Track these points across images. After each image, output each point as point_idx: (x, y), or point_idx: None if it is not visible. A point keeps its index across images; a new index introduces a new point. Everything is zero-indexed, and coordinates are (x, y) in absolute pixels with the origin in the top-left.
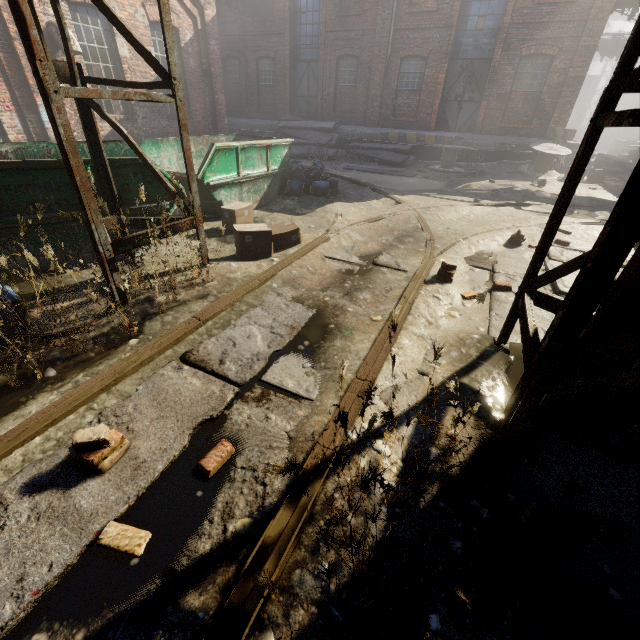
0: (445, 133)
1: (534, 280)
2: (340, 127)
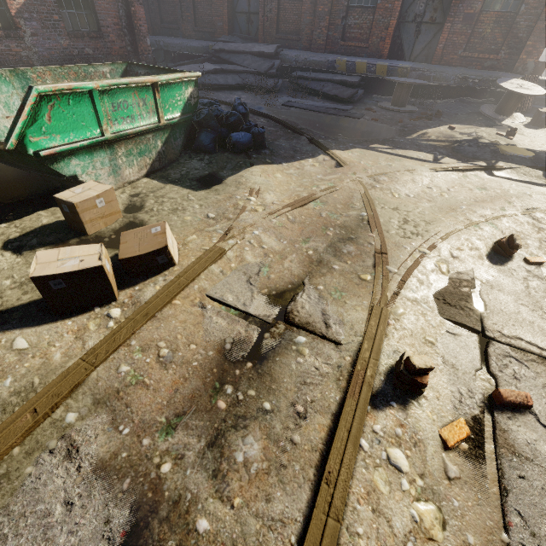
0: (399, 62)
1: None
2: (282, 52)
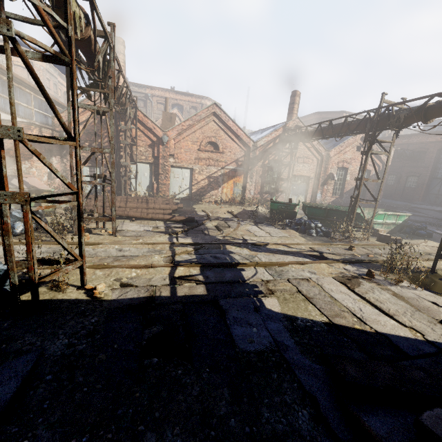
0: None
1: None
2: None
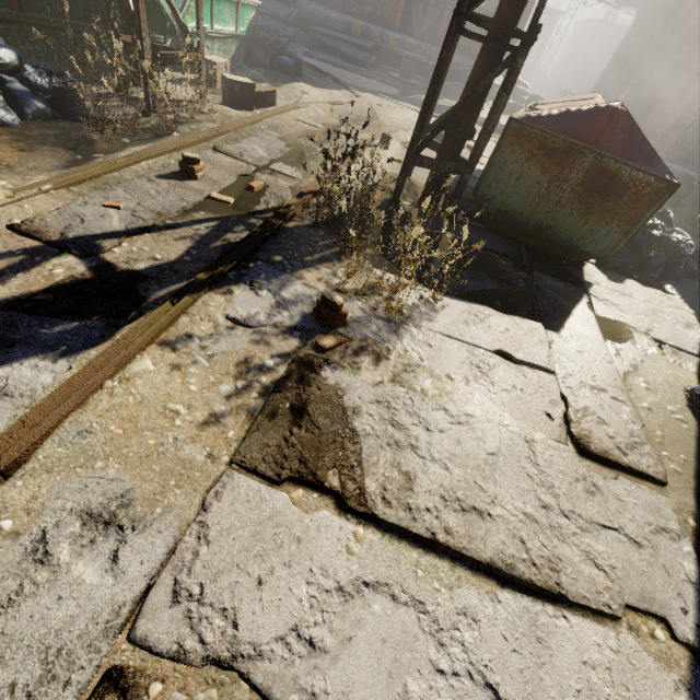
0: (408, 38)
1: (425, 129)
2: (300, 1)
